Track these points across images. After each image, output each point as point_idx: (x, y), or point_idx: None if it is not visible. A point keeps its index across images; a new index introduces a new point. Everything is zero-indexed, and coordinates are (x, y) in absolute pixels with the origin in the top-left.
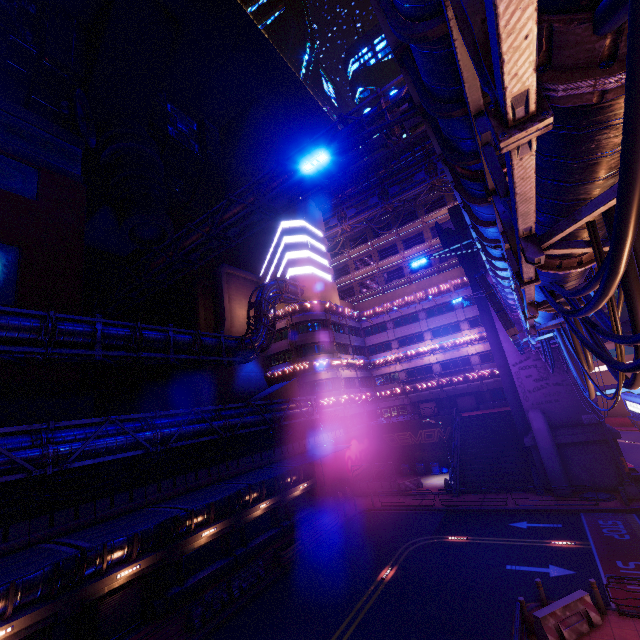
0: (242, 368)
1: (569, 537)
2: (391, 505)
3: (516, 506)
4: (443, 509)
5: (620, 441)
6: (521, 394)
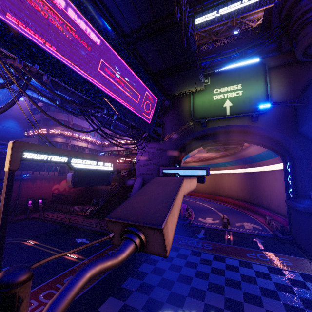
0: (2, 123)
1: (84, 253)
2: (47, 217)
3: (99, 229)
4: (66, 224)
5: (209, 207)
6: (137, 167)
